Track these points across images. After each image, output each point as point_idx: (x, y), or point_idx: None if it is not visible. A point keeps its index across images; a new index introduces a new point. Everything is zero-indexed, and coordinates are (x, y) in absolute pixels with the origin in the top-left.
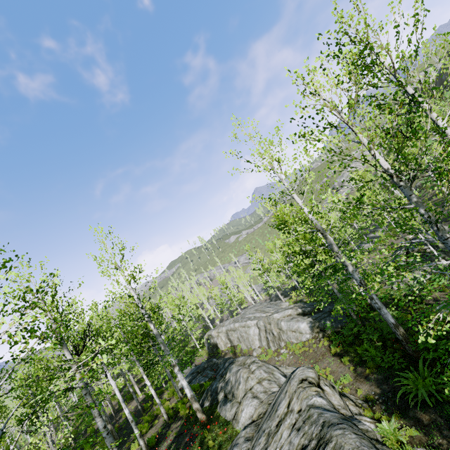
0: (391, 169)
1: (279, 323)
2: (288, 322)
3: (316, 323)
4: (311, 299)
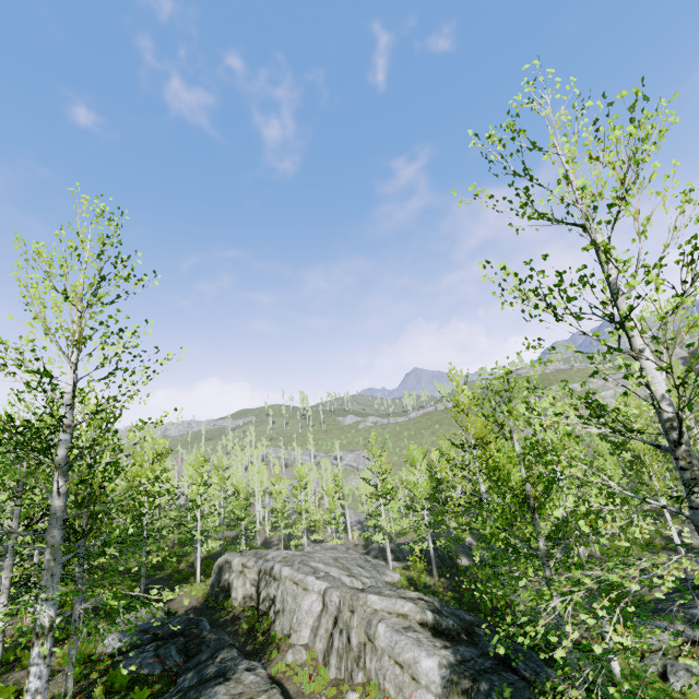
0: None
1: (374, 623)
2: (396, 633)
3: (465, 680)
4: (450, 594)
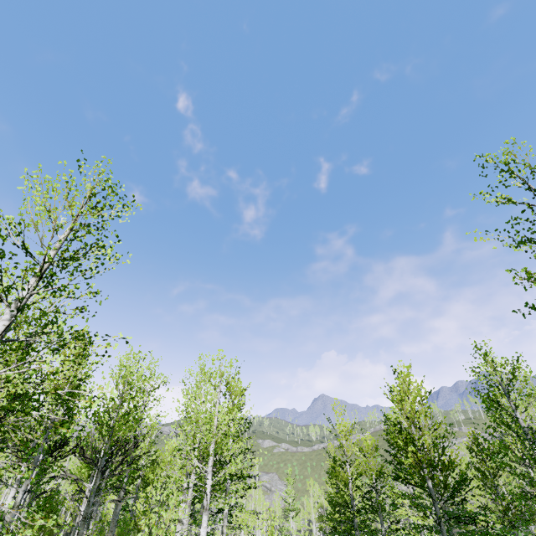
0: (370, 485)
1: None
2: None
3: None
4: None
